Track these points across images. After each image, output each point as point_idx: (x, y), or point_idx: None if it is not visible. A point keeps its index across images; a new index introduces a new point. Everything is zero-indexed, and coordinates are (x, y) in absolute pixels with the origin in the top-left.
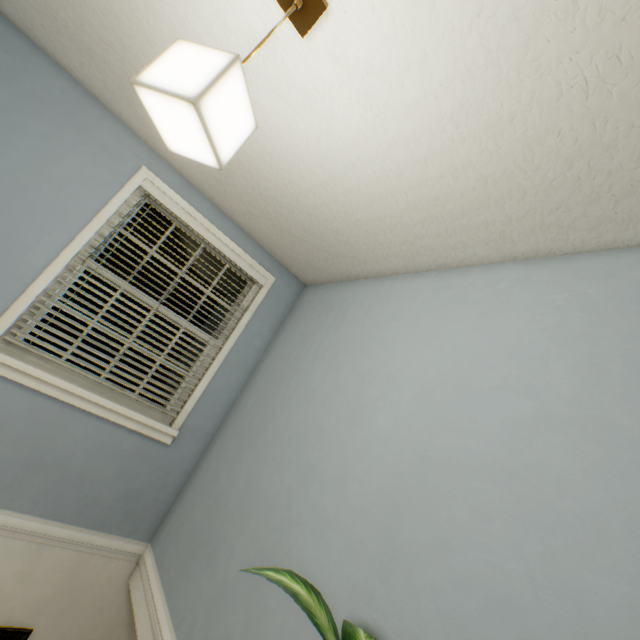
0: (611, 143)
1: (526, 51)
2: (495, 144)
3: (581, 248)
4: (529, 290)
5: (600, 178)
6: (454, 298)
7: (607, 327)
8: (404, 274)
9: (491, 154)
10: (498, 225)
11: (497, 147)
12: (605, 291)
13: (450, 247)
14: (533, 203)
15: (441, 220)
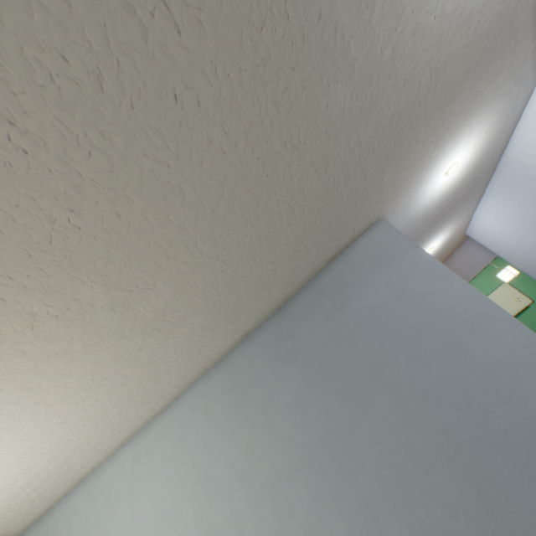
0: (104, 414)
1: (3, 442)
2: (38, 453)
3: (148, 421)
4: (143, 462)
5: (118, 416)
6: (107, 498)
7: (184, 465)
8: (59, 501)
9: (41, 455)
10: (92, 451)
11: (41, 452)
12: (172, 441)
13: (75, 473)
14: (98, 437)
15: (48, 479)
